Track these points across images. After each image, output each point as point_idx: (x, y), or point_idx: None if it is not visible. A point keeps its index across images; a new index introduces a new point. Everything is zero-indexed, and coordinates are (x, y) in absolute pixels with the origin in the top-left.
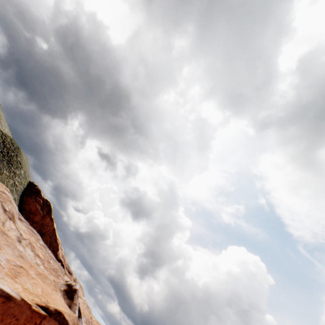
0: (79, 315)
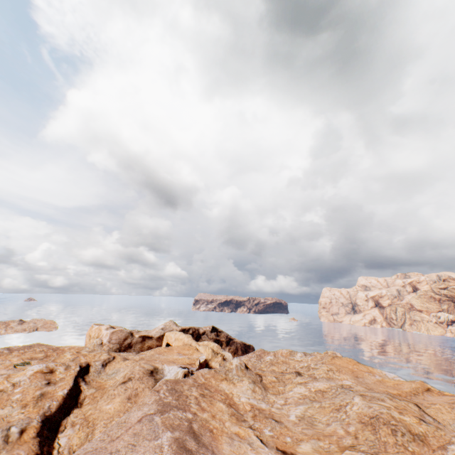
0: (188, 369)
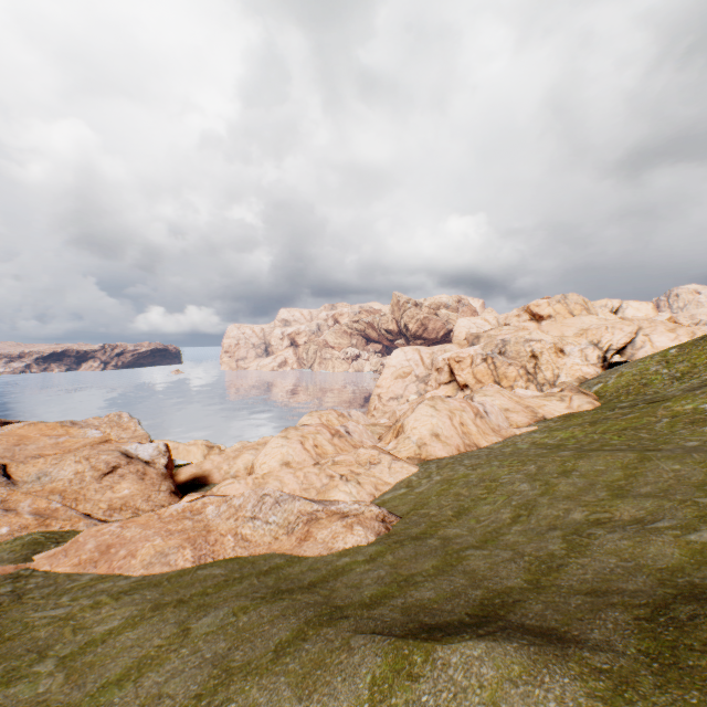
0: None
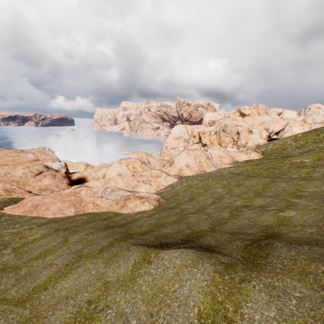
0: None
